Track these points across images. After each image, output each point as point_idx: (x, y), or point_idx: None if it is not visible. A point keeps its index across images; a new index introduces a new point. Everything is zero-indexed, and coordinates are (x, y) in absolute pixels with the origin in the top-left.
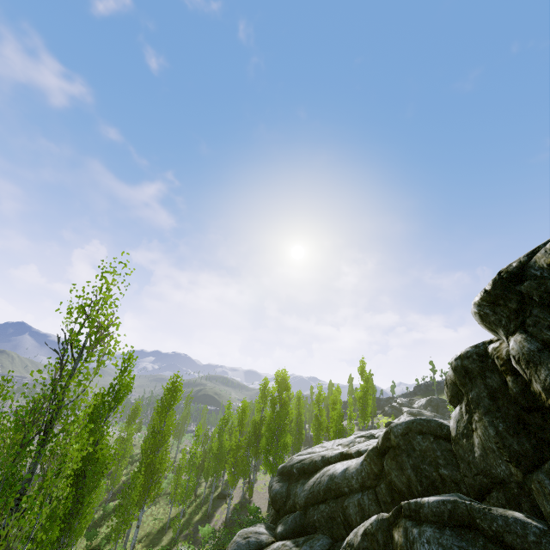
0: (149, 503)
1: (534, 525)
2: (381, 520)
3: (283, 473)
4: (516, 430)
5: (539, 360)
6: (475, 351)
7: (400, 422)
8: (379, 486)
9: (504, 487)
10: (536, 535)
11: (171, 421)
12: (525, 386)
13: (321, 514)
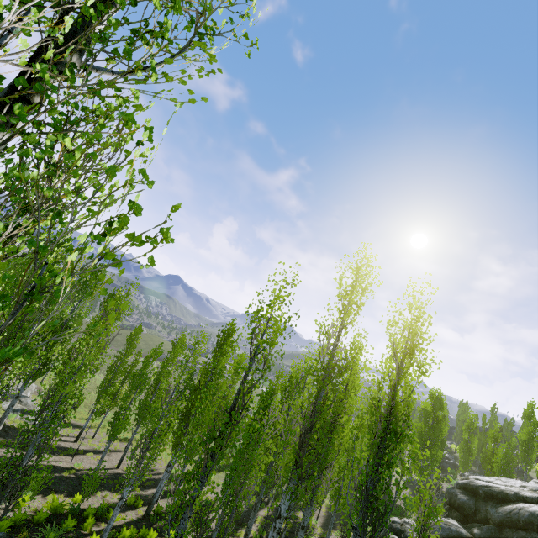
0: None
1: None
2: None
3: (466, 488)
4: None
5: None
6: None
7: None
8: None
9: None
10: None
11: None
12: None
13: (522, 537)
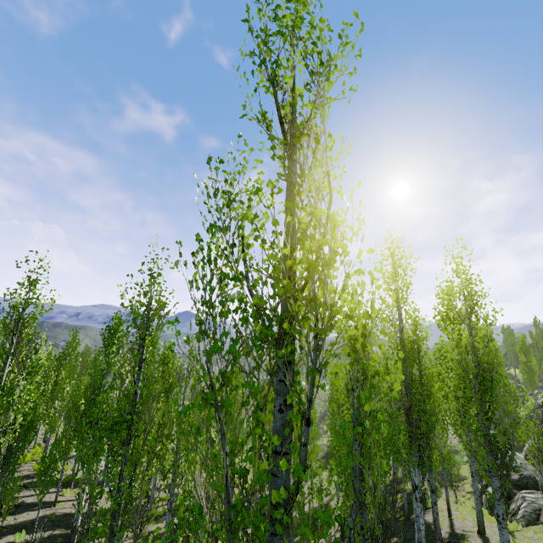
0: None
1: None
2: None
3: None
4: None
5: None
6: None
7: None
8: None
9: None
10: None
11: None
12: None
13: None
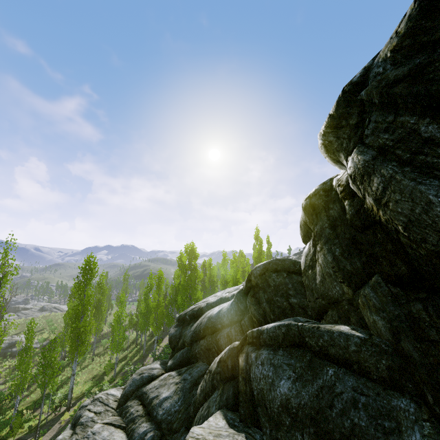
0: (81, 357)
1: (357, 336)
2: (232, 348)
3: (179, 320)
4: (349, 252)
5: (373, 169)
6: (322, 187)
7: (259, 265)
8: (243, 320)
9: (337, 306)
10: (357, 345)
11: (105, 294)
12: (360, 205)
13: (200, 347)
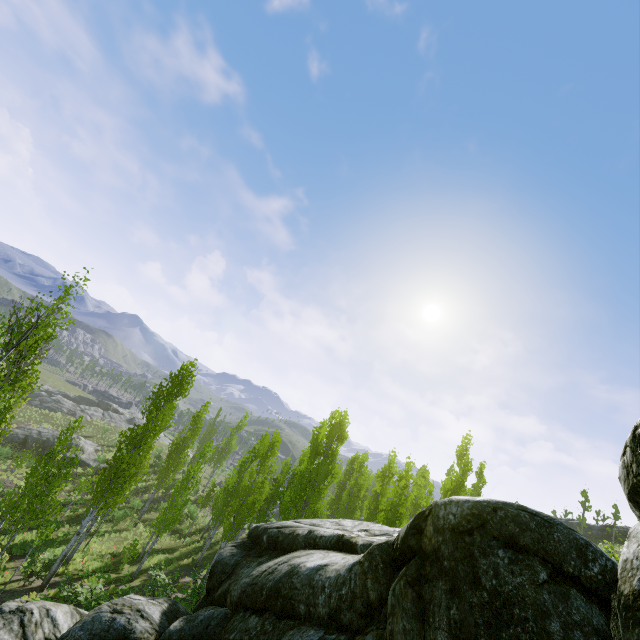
0: (103, 509)
1: None
2: None
3: (251, 535)
4: None
5: None
6: None
7: (460, 498)
8: (362, 637)
9: None
10: None
11: (196, 434)
12: None
13: (242, 635)
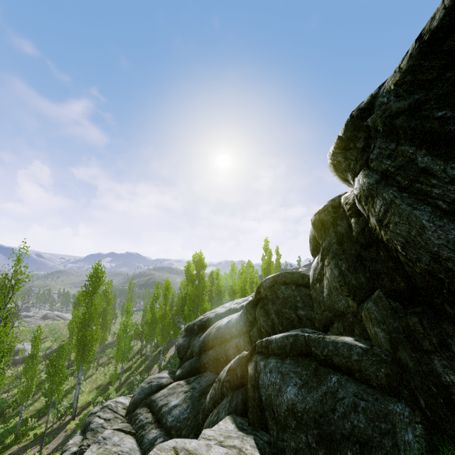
0: (86, 365)
1: (359, 346)
2: (242, 357)
3: (187, 330)
4: (355, 267)
5: (376, 192)
6: (331, 204)
7: (268, 277)
8: (252, 331)
9: (343, 318)
10: (359, 355)
11: (111, 303)
12: (365, 224)
13: (209, 357)
